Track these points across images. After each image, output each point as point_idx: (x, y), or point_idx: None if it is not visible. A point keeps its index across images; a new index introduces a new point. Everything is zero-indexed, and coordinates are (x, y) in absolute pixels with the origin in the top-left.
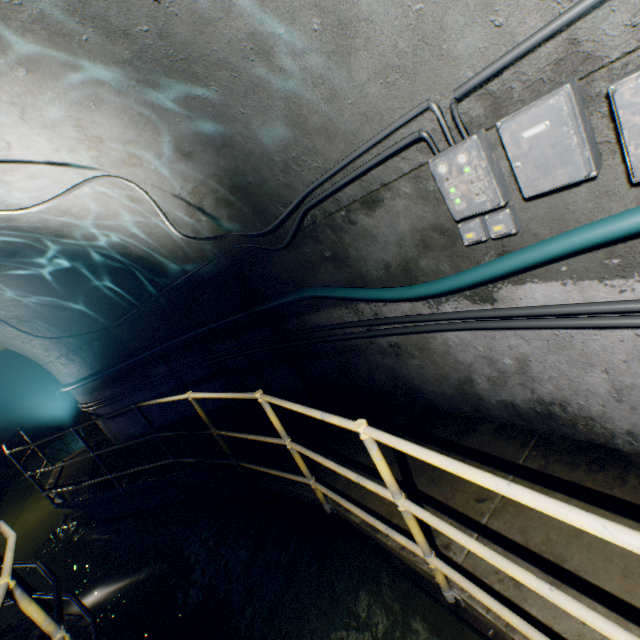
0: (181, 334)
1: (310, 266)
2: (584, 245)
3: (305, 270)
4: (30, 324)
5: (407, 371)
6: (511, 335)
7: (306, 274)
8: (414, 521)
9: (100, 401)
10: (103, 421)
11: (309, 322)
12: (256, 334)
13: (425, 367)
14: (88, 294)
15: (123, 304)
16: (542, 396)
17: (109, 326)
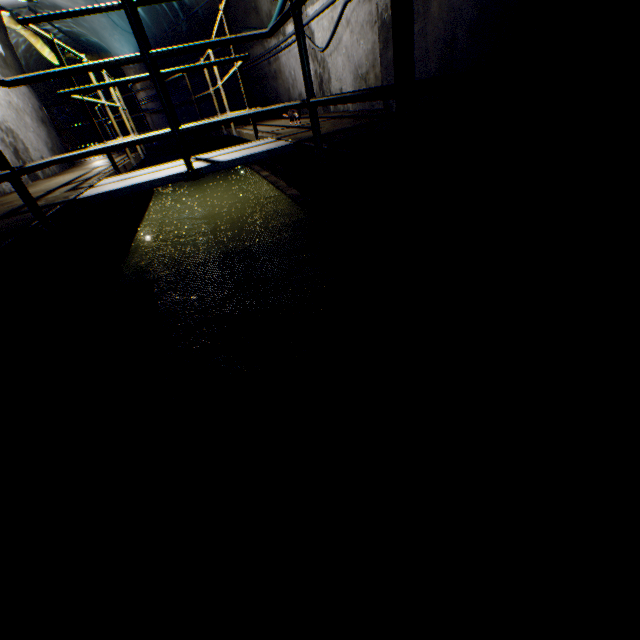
0: (196, 57)
1: (249, 13)
2: (282, 2)
3: (247, 16)
4: (115, 21)
5: (279, 91)
6: (291, 57)
7: (248, 19)
8: (224, 95)
9: (150, 97)
10: (151, 117)
11: (251, 56)
12: (232, 65)
13: (282, 86)
14: (148, 7)
15: (167, 23)
16: (299, 92)
17: (158, 39)
